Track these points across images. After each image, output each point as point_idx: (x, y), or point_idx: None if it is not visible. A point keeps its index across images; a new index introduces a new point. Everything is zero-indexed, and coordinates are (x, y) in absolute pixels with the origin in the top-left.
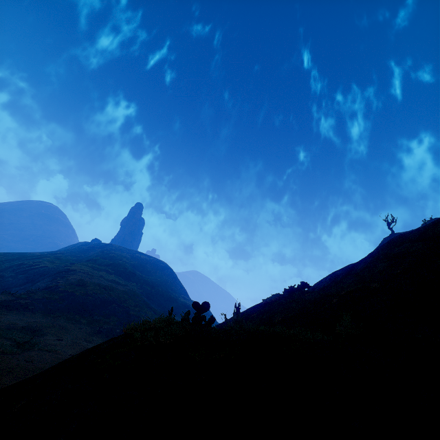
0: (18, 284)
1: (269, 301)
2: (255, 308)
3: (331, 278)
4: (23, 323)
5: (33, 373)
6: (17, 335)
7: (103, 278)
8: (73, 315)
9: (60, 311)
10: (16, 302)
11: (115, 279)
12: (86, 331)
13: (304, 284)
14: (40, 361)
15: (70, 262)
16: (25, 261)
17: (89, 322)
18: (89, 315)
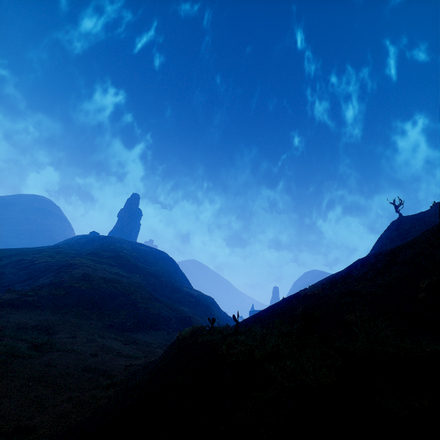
0: (20, 280)
1: (310, 293)
2: (294, 301)
3: (362, 265)
4: (33, 322)
5: (61, 380)
6: (31, 336)
7: (106, 271)
8: (82, 311)
9: (68, 307)
10: (23, 299)
11: (118, 271)
12: (97, 326)
13: (349, 275)
14: (64, 365)
15: (70, 256)
16: (24, 257)
17: (98, 316)
18: (98, 310)
